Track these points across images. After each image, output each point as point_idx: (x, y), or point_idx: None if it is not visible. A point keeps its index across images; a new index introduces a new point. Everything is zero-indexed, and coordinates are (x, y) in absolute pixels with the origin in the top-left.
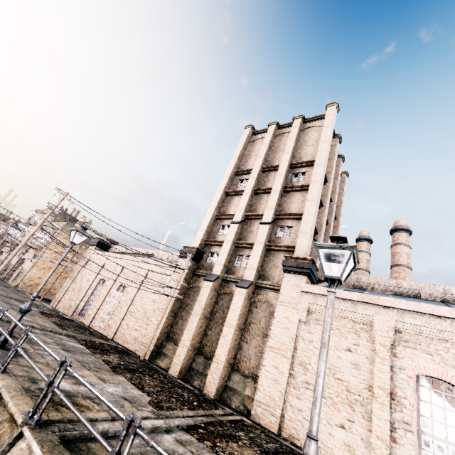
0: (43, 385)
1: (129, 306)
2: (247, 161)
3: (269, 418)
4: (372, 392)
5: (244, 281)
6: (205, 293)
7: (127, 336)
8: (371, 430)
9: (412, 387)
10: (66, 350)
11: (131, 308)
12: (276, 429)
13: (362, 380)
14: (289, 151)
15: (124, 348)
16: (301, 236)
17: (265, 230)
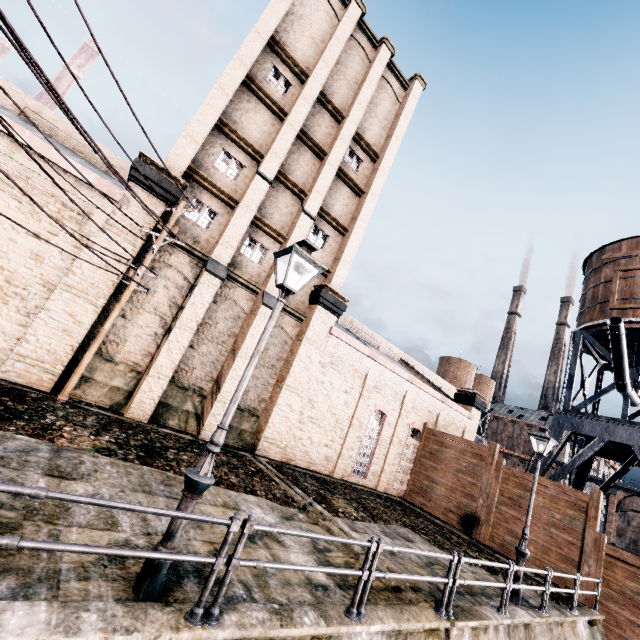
0: (326, 582)
1: None
2: (296, 34)
3: (275, 450)
4: (350, 421)
5: (269, 296)
6: (206, 296)
7: None
8: (342, 445)
9: (370, 417)
10: (56, 473)
11: None
12: (280, 458)
13: (347, 414)
14: (364, 105)
15: None
16: (343, 264)
17: (307, 228)
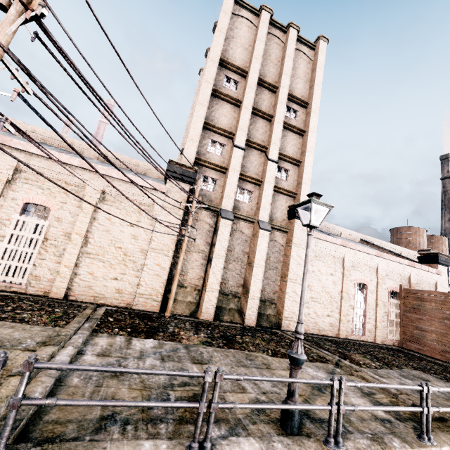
0: (386, 417)
1: (81, 245)
2: (233, 49)
3: (293, 325)
4: (340, 295)
5: (262, 222)
6: (225, 234)
7: (100, 290)
8: (339, 313)
9: (354, 289)
10: (196, 361)
11: (88, 248)
12: None
13: (337, 290)
14: (289, 74)
15: (119, 309)
16: (304, 186)
17: (274, 170)
